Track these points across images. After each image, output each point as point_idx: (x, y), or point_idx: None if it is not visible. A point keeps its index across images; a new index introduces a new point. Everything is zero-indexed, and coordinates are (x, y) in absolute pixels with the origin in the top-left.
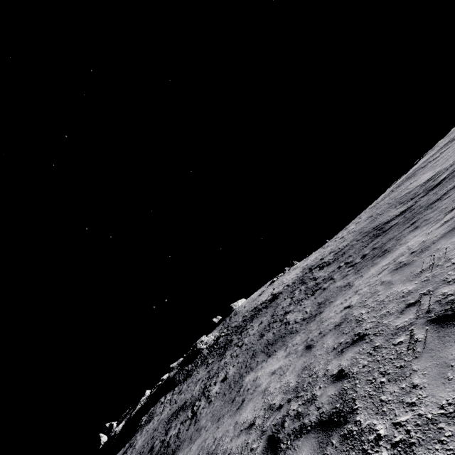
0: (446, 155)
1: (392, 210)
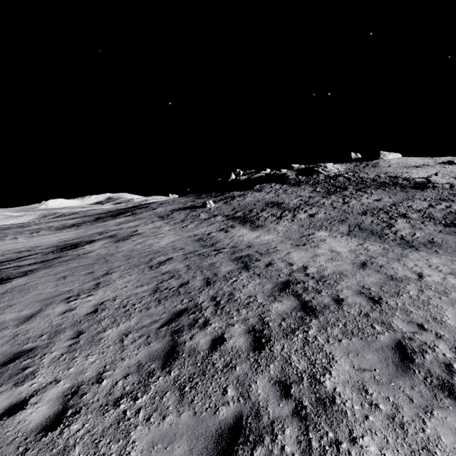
0: None
1: None
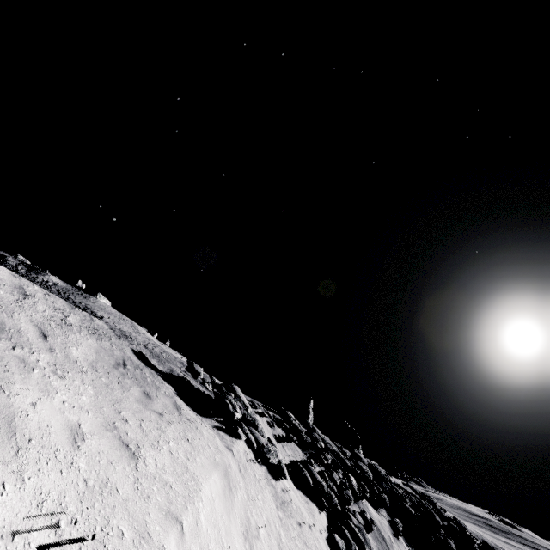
0: None
1: None
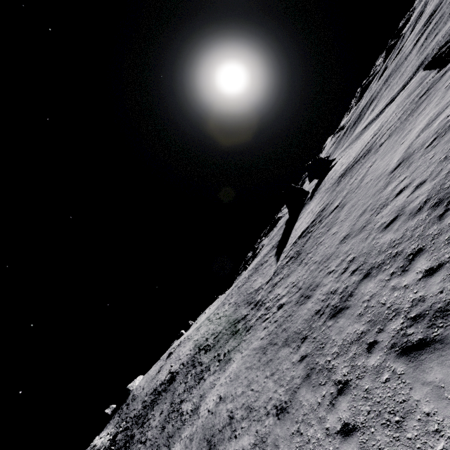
0: (267, 268)
1: (243, 307)
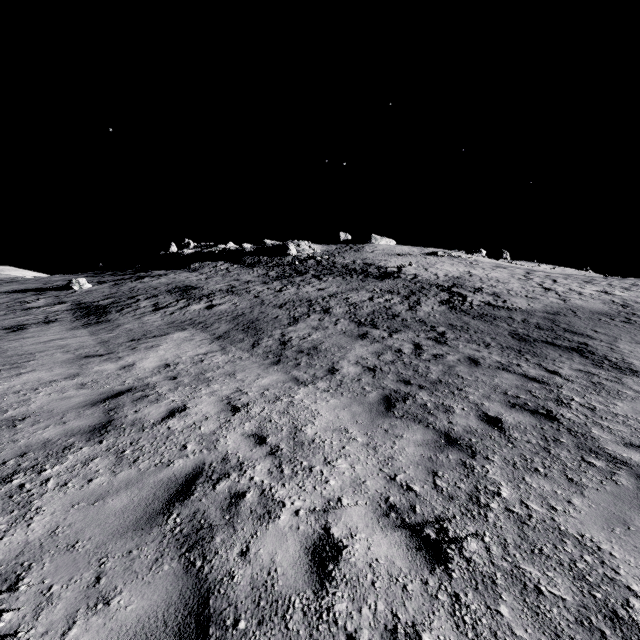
0: None
1: None
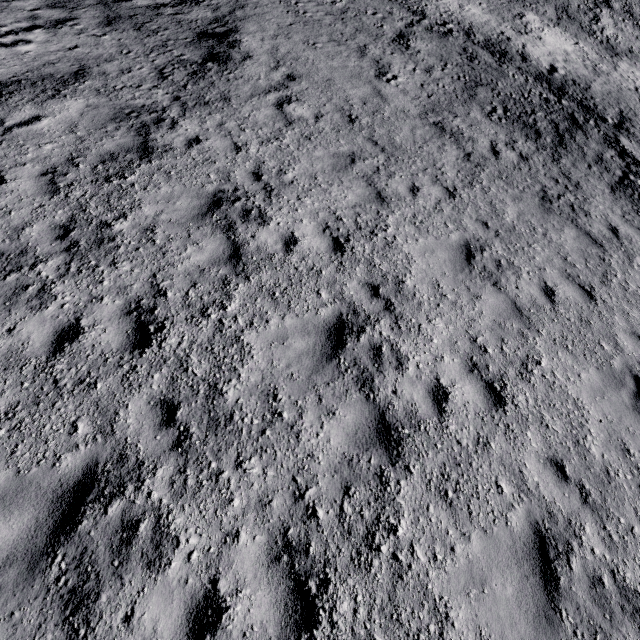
0: None
1: None
